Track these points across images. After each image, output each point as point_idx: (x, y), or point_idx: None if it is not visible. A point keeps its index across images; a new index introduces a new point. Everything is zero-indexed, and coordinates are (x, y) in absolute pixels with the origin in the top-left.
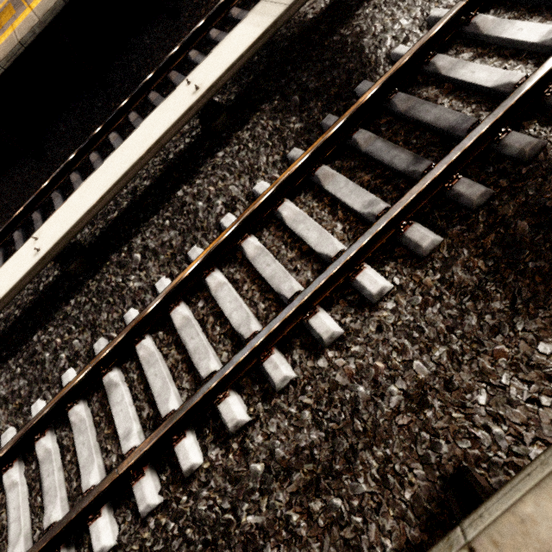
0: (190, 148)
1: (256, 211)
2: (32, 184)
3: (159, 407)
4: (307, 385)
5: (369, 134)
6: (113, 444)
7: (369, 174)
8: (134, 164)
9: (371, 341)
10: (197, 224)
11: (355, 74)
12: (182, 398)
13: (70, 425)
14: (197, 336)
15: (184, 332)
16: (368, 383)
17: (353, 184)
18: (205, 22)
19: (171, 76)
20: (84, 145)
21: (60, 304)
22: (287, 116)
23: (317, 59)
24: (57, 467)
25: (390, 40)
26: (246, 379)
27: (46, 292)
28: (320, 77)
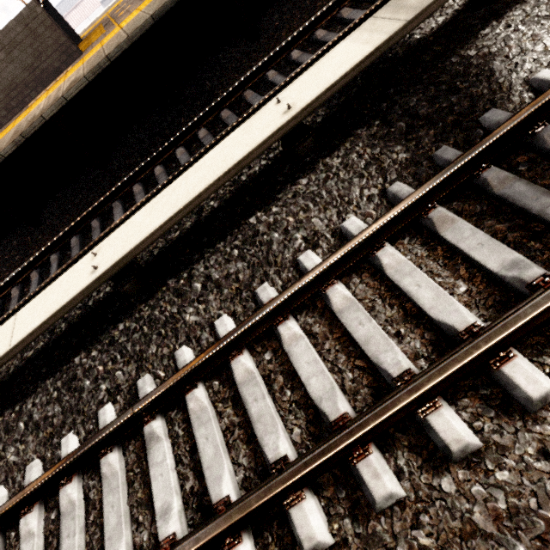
0: (266, 171)
1: (348, 253)
2: (95, 191)
3: (208, 486)
4: (423, 514)
5: (506, 174)
6: (146, 515)
7: (505, 224)
8: (209, 185)
9: (529, 469)
10: (270, 258)
11: (481, 101)
12: (237, 477)
13: (100, 474)
14: (262, 399)
15: (245, 389)
16: (531, 541)
17: (483, 234)
18: (288, 43)
19: (246, 95)
20: (151, 158)
21: (108, 325)
22: (390, 144)
23: (429, 82)
24: (79, 526)
25: (529, 63)
26: (327, 475)
27: (95, 309)
28: (434, 102)
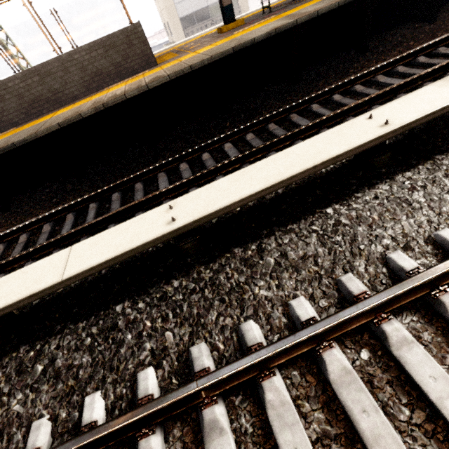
0: (334, 173)
1: None
2: (140, 161)
3: None
4: None
5: None
6: None
7: None
8: (306, 169)
9: None
10: (354, 250)
11: None
12: None
13: None
14: (374, 412)
15: (345, 393)
16: None
17: None
18: (331, 89)
19: (292, 116)
20: (202, 145)
21: (159, 279)
22: None
23: None
24: None
25: None
26: None
27: (142, 260)
28: None
